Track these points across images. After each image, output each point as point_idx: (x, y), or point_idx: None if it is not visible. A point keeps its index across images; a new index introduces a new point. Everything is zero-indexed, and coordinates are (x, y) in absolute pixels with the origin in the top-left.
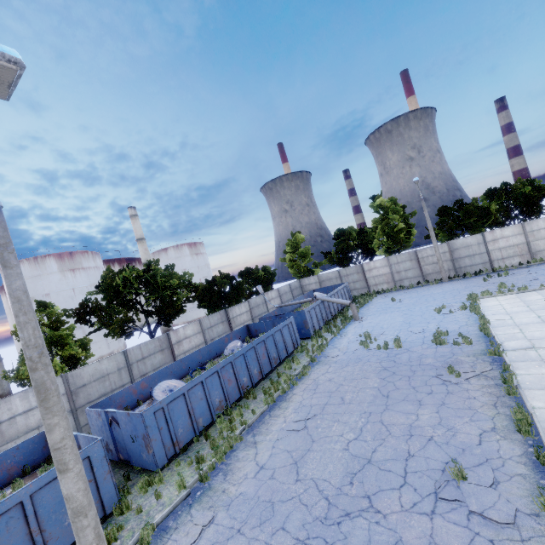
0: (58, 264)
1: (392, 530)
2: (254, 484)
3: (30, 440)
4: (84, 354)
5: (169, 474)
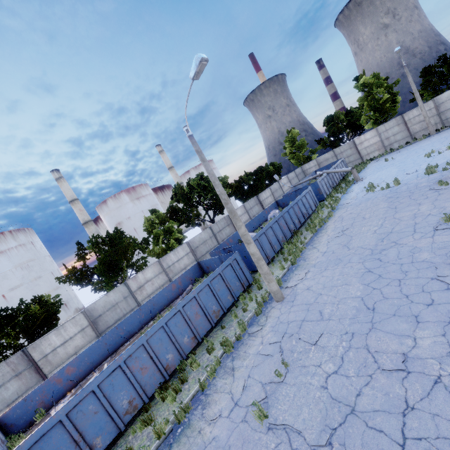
0: (128, 196)
1: (411, 246)
2: (324, 257)
3: (192, 267)
4: (182, 237)
5: (270, 269)
